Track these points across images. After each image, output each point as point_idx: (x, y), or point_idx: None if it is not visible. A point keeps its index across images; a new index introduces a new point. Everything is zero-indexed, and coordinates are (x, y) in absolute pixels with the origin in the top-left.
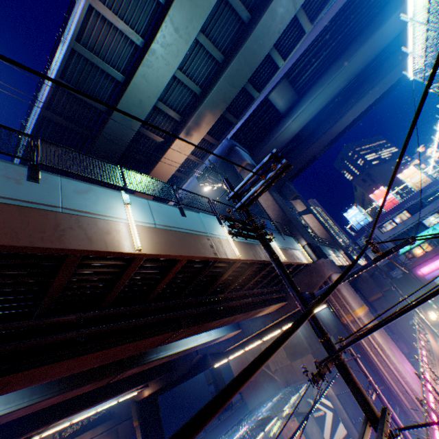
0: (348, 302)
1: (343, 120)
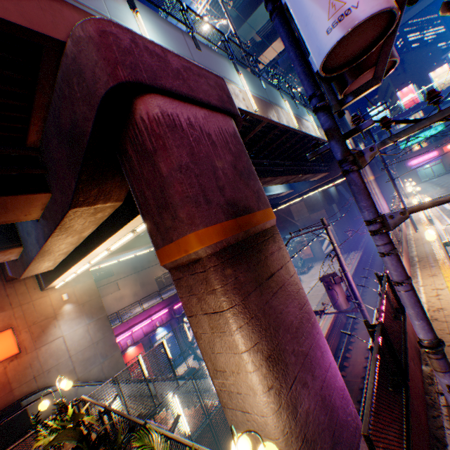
0: (366, 173)
1: (406, 16)
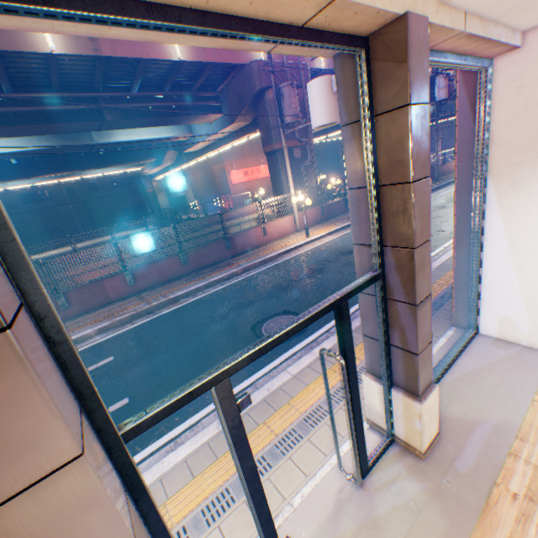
0: None
1: None
